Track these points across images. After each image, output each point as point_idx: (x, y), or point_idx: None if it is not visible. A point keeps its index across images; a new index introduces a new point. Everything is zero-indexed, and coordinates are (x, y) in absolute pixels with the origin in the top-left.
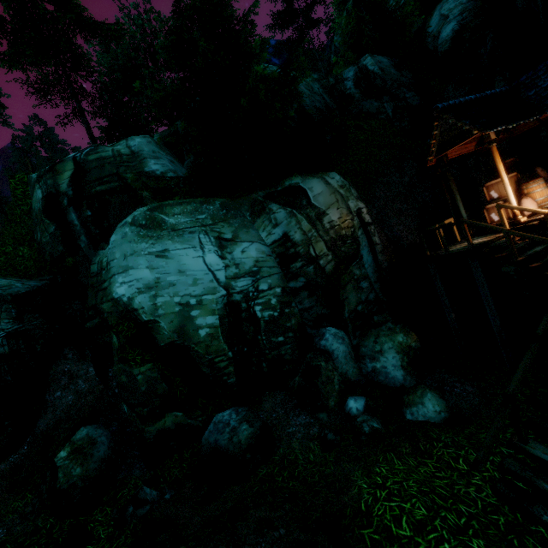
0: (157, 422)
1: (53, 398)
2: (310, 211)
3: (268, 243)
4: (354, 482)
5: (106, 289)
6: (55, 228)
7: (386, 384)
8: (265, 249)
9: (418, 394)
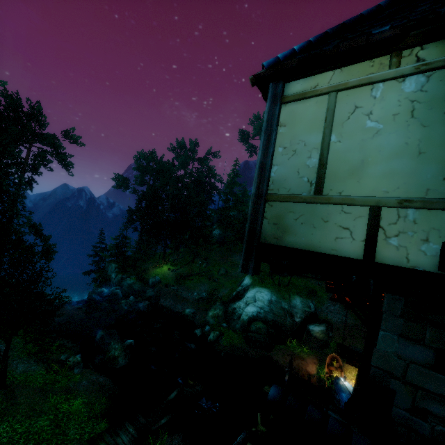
0: None
1: None
2: None
3: None
4: None
5: None
6: None
7: None
8: None
9: None
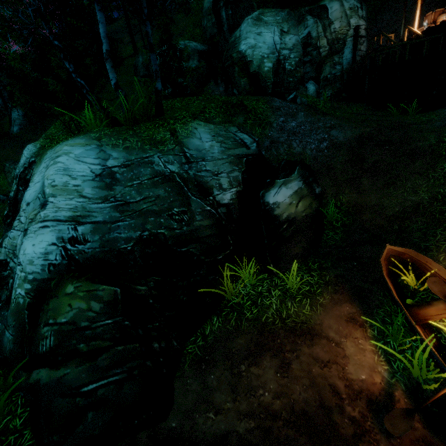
0: None
1: None
2: (326, 21)
3: (301, 37)
4: None
5: (236, 48)
6: (214, 19)
7: None
8: (298, 39)
9: None
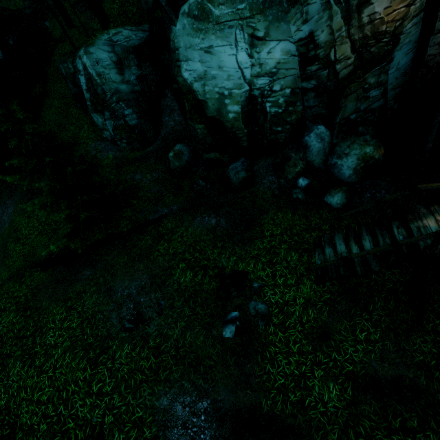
0: (207, 154)
1: (165, 121)
2: None
3: (295, 39)
4: (268, 214)
5: (179, 68)
6: None
7: (335, 176)
8: (289, 48)
9: (335, 191)
